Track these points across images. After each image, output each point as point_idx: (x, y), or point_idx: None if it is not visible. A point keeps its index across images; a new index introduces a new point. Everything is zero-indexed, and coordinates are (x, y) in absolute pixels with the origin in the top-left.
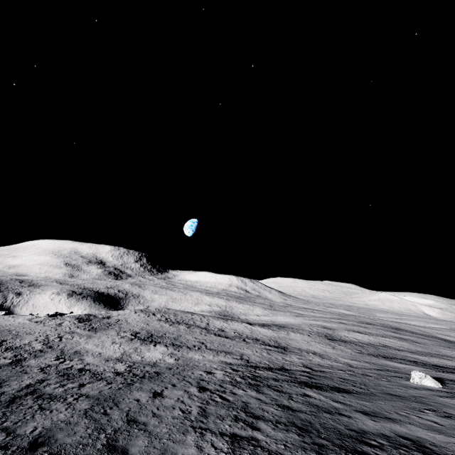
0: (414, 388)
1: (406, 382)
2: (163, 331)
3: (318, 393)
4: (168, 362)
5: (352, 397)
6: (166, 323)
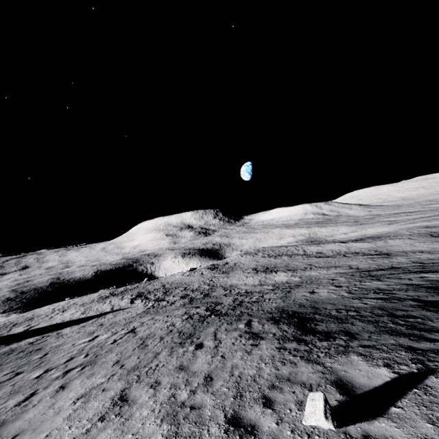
0: None
1: None
2: (272, 264)
3: (434, 274)
4: (296, 280)
5: None
6: (270, 257)
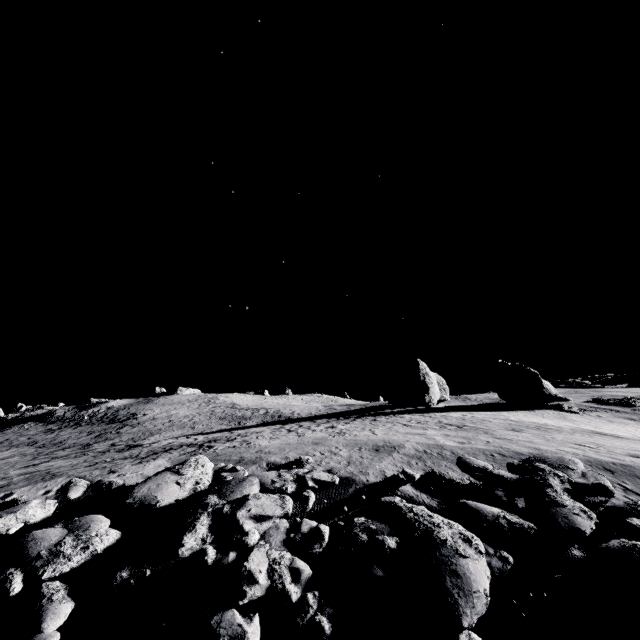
0: None
1: None
2: None
3: None
4: None
5: None
6: None
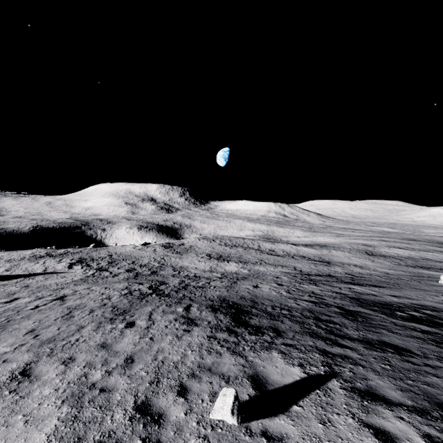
0: (439, 286)
1: (434, 283)
2: (227, 253)
3: (359, 287)
4: (244, 272)
5: (385, 289)
6: (226, 246)
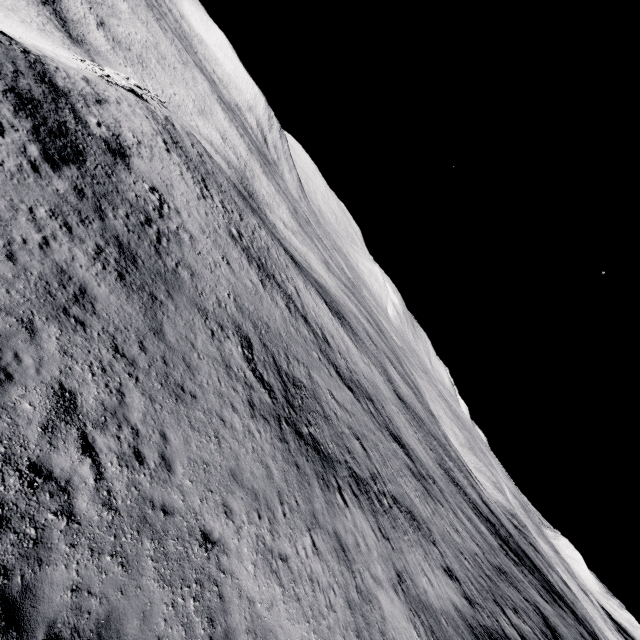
0: None
1: None
2: (275, 333)
3: None
4: None
5: None
6: (251, 264)
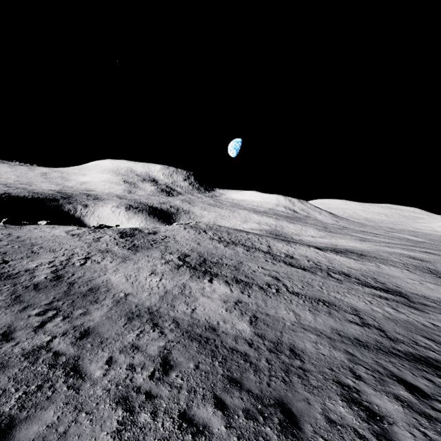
0: None
1: None
2: (218, 255)
3: None
4: (241, 332)
5: None
6: (220, 243)
